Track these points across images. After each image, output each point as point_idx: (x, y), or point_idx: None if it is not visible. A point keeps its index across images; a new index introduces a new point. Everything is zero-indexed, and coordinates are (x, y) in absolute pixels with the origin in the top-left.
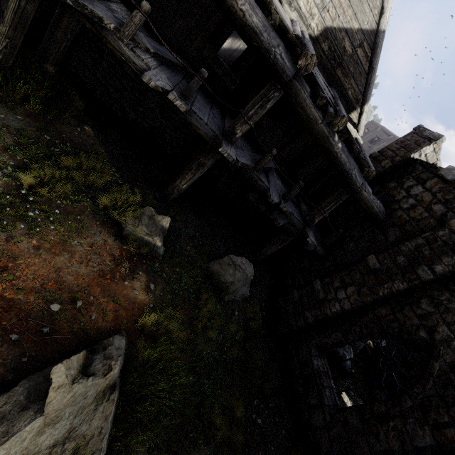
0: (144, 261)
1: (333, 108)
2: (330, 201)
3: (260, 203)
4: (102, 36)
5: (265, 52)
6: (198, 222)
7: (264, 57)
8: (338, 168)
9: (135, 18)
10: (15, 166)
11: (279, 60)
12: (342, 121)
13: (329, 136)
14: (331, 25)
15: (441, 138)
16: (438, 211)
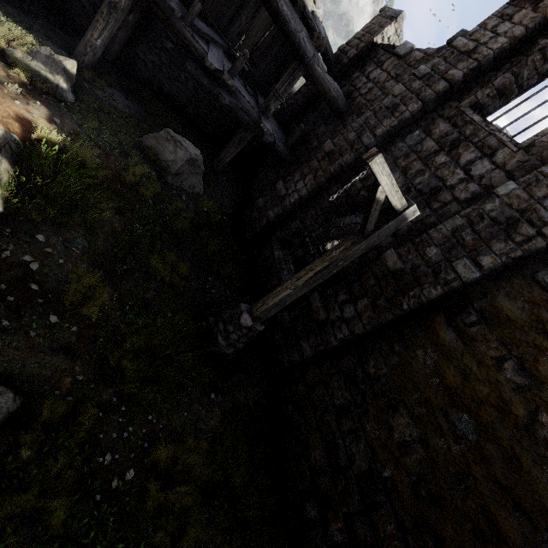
0: (44, 97)
1: None
2: (284, 81)
3: (200, 74)
4: None
5: None
6: (131, 104)
7: None
8: (284, 28)
9: None
10: None
11: None
12: None
13: None
14: None
15: (401, 15)
16: (389, 87)
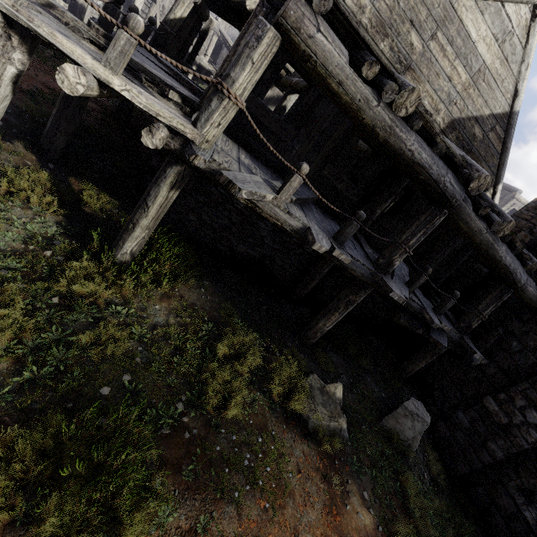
0: (342, 459)
1: (495, 212)
2: (489, 303)
3: (416, 327)
4: (258, 208)
5: (433, 183)
6: (340, 359)
7: (431, 187)
8: (501, 270)
9: (294, 183)
10: (186, 384)
11: (448, 188)
12: (508, 225)
13: (494, 242)
14: (459, 117)
15: None
16: None
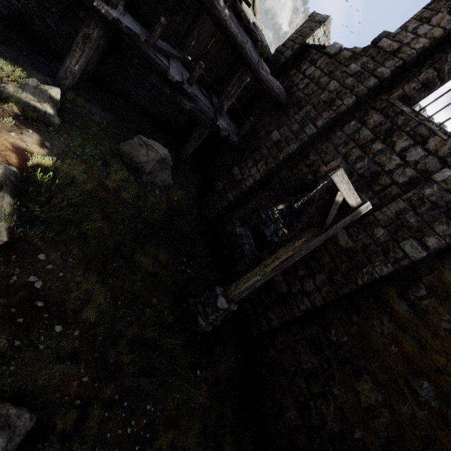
0: (35, 124)
1: None
2: (234, 84)
3: (164, 86)
4: None
5: None
6: (106, 115)
7: None
8: (232, 41)
9: None
10: None
11: None
12: None
13: None
14: None
15: (328, 19)
16: (324, 82)
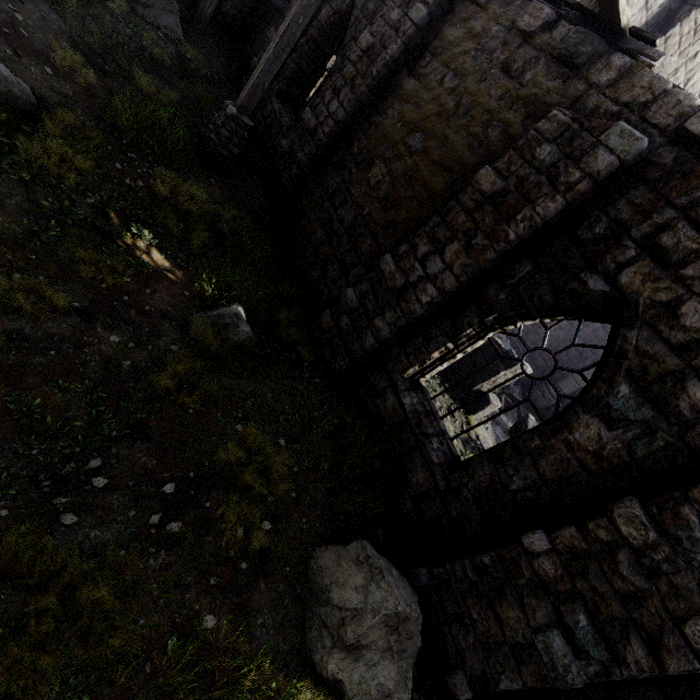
0: None
1: None
2: None
3: None
4: None
5: None
6: None
7: None
8: None
9: None
10: None
11: None
12: None
13: None
14: None
15: None
16: None
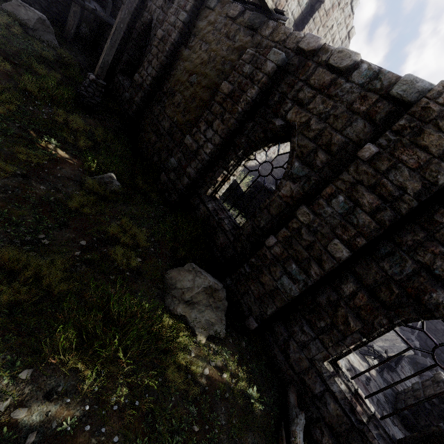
0: None
1: None
2: None
3: None
4: None
5: None
6: None
7: None
8: None
9: None
10: None
11: None
12: None
13: None
14: None
15: None
16: None
